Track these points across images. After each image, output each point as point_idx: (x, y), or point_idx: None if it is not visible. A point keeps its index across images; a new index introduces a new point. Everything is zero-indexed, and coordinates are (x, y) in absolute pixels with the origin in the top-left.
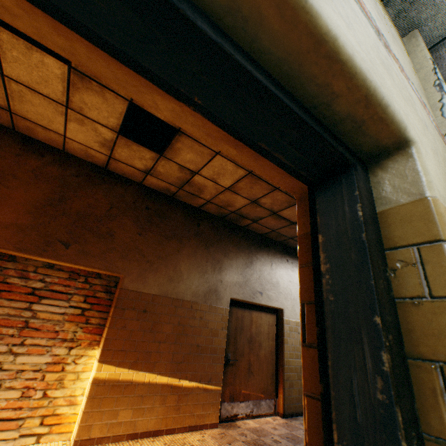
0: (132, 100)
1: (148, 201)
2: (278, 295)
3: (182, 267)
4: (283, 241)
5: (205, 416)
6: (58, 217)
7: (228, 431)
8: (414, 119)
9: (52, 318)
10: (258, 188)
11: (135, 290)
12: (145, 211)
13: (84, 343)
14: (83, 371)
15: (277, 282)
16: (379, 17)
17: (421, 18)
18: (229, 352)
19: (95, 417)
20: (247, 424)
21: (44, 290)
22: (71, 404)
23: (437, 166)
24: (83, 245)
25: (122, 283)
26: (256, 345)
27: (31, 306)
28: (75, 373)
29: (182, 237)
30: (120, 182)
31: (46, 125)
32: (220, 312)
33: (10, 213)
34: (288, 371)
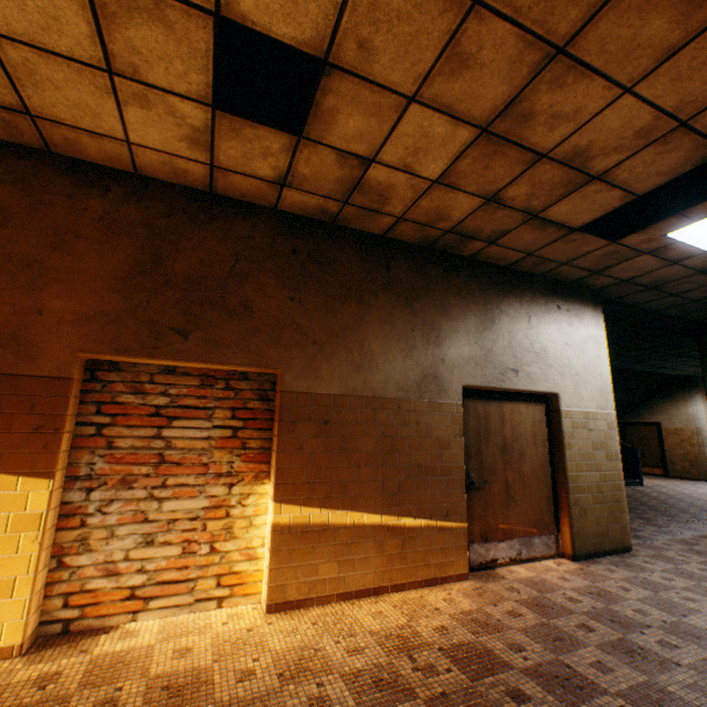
0: (219, 8)
1: (293, 240)
2: (546, 372)
3: (373, 346)
4: (547, 273)
5: (446, 565)
6: (159, 292)
7: (486, 585)
8: None
9: (194, 447)
10: (500, 166)
11: (304, 392)
12: (292, 258)
13: (248, 476)
14: (255, 515)
15: (543, 349)
16: None
17: None
18: (471, 470)
19: (287, 574)
20: (515, 572)
21: (172, 407)
22: (250, 558)
23: None
24: (209, 331)
25: (282, 384)
26: (515, 456)
27: (160, 433)
28: (245, 518)
29: (364, 293)
30: (240, 214)
31: (92, 128)
32: (448, 411)
33: (89, 297)
34: (576, 491)
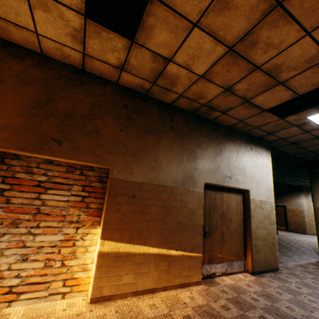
0: None
1: (125, 100)
2: (244, 179)
3: (162, 158)
4: (247, 131)
5: (190, 276)
6: (47, 118)
7: (210, 288)
8: None
9: (59, 205)
10: (235, 71)
11: (123, 180)
12: (123, 109)
13: (88, 223)
14: (90, 245)
15: (243, 168)
16: None
17: None
18: (205, 226)
19: (104, 280)
20: (224, 280)
21: (48, 182)
22: (84, 270)
23: None
24: (74, 142)
25: (111, 174)
26: (227, 220)
27: (39, 196)
28: (84, 247)
29: (159, 131)
30: (98, 83)
31: (15, 21)
32: (197, 195)
33: (4, 116)
34: (255, 239)
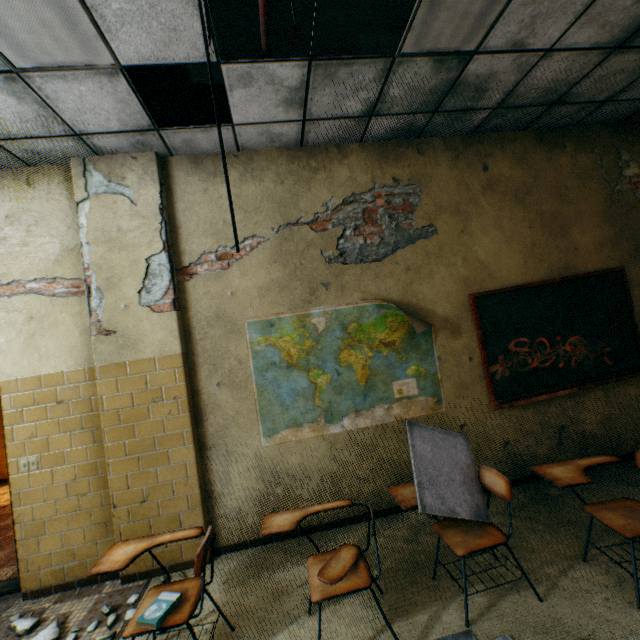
0: None
1: None
2: None
3: None
4: None
5: None
6: None
7: None
8: (6, 337)
9: None
10: None
11: None
12: None
13: None
14: None
15: None
16: (4, 245)
17: (61, 155)
18: None
19: None
20: None
21: None
22: None
23: (22, 352)
24: None
25: None
26: None
27: None
28: None
29: None
30: None
31: None
32: None
33: None
34: None
